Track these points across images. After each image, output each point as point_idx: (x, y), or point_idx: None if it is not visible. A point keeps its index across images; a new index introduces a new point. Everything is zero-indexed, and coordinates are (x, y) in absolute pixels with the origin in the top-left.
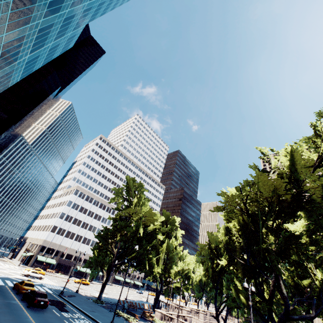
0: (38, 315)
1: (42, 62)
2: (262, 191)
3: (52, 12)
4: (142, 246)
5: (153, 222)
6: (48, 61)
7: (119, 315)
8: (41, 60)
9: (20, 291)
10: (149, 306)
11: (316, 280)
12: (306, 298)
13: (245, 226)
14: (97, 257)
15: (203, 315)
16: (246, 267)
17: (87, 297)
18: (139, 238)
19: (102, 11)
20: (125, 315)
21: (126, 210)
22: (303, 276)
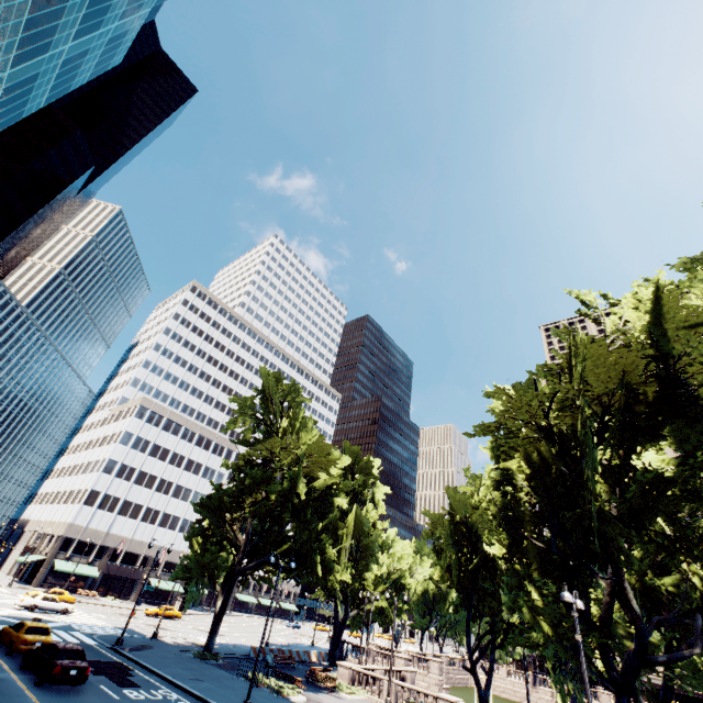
0: (65, 702)
1: (45, 94)
2: (592, 382)
3: None
4: (305, 523)
5: (326, 469)
6: (61, 94)
7: (259, 684)
8: (43, 88)
9: (15, 647)
10: (319, 655)
11: (692, 576)
12: (675, 615)
13: (543, 466)
14: (199, 556)
15: (437, 666)
16: (549, 556)
17: (179, 646)
18: (297, 508)
19: None
20: (273, 683)
21: (266, 444)
22: (660, 568)
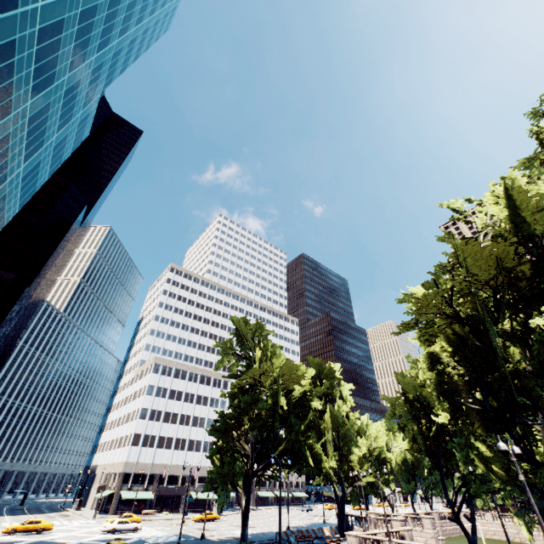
0: None
1: (47, 171)
2: (476, 272)
3: (43, 86)
4: (291, 427)
5: (298, 382)
6: (57, 167)
7: None
8: (45, 168)
9: None
10: (331, 529)
11: None
12: None
13: (462, 343)
14: (220, 468)
15: (429, 521)
16: (487, 414)
17: (222, 541)
18: (283, 416)
19: (121, 66)
20: None
21: (248, 373)
22: None
